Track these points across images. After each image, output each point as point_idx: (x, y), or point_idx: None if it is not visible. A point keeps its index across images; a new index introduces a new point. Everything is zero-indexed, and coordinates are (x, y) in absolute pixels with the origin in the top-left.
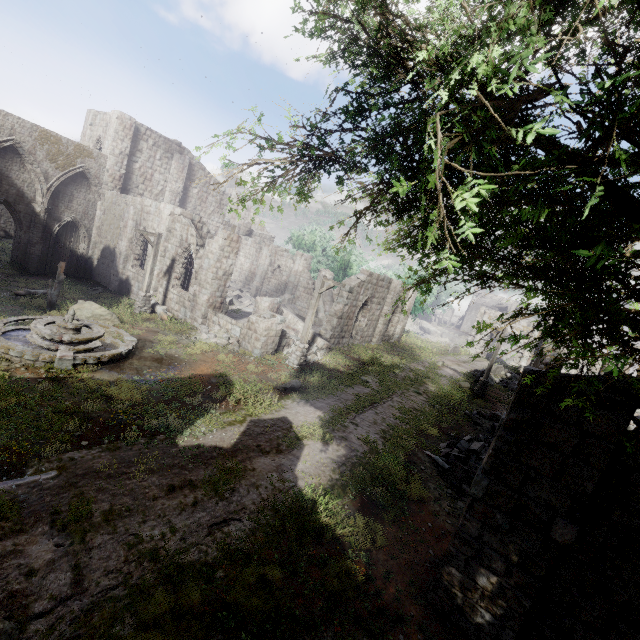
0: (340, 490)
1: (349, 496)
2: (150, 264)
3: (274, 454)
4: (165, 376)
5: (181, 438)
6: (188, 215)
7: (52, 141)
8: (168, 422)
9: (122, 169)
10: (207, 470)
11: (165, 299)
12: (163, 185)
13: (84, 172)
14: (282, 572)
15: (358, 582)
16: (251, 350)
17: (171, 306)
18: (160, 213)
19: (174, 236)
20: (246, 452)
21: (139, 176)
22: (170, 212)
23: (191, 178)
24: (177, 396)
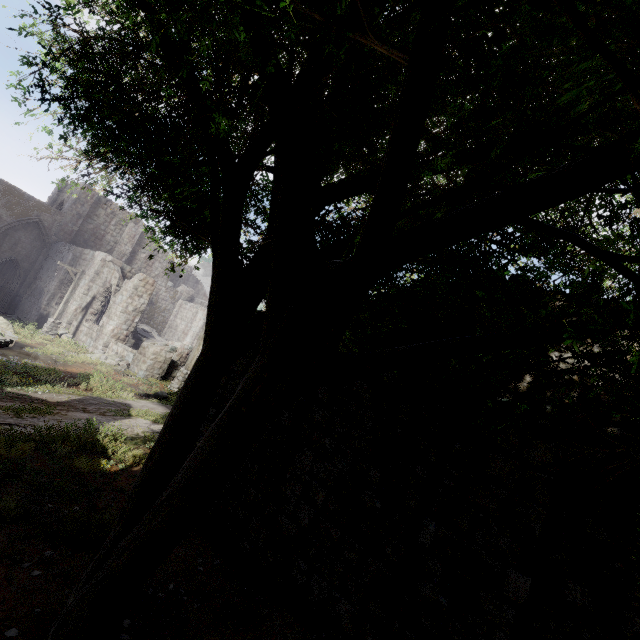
0: (140, 441)
1: (146, 447)
2: (67, 295)
3: (95, 414)
4: (30, 363)
5: (11, 388)
6: (118, 263)
7: (15, 194)
8: (6, 379)
9: (75, 226)
10: (19, 404)
11: (76, 331)
12: (112, 246)
13: (38, 223)
14: (37, 453)
15: (101, 469)
16: (137, 372)
17: (80, 337)
18: (93, 259)
19: (100, 278)
20: (68, 407)
21: (91, 235)
22: (102, 258)
23: (141, 244)
24: (30, 372)
